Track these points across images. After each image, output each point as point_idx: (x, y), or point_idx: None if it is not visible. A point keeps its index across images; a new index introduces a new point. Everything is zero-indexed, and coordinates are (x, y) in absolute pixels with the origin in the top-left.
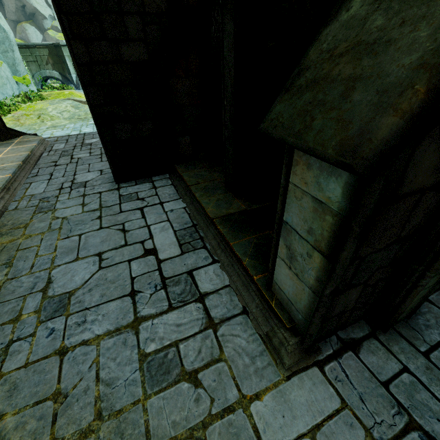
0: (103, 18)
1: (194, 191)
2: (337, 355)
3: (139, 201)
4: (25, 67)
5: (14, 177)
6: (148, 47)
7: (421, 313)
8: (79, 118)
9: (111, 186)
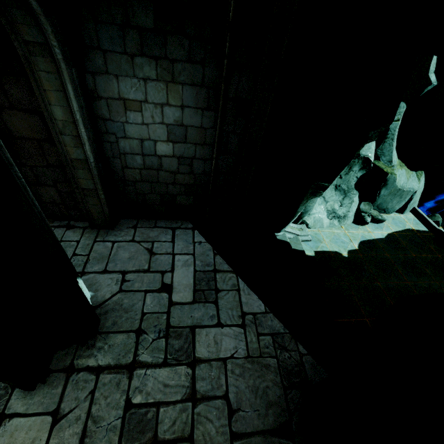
0: None
1: None
2: (58, 227)
3: None
4: None
5: None
6: None
7: (121, 231)
8: None
9: None
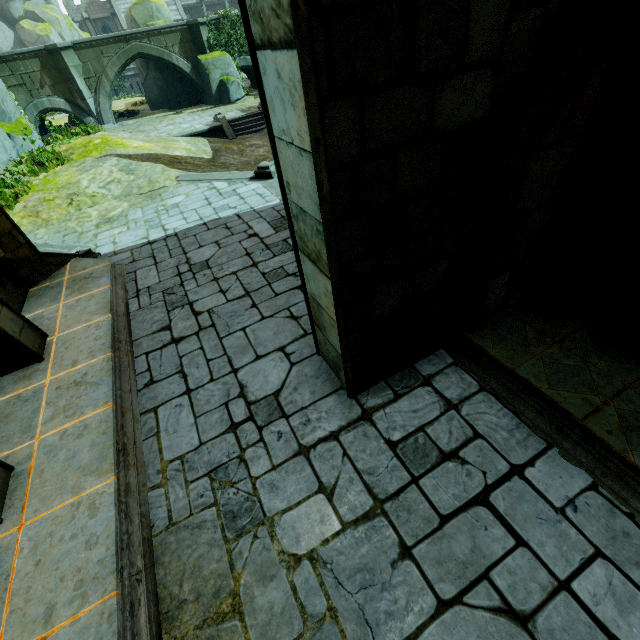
0: (420, 8)
1: (614, 444)
2: None
3: (454, 464)
4: (14, 103)
5: (117, 405)
6: (495, 80)
7: None
8: (141, 193)
9: (343, 409)
